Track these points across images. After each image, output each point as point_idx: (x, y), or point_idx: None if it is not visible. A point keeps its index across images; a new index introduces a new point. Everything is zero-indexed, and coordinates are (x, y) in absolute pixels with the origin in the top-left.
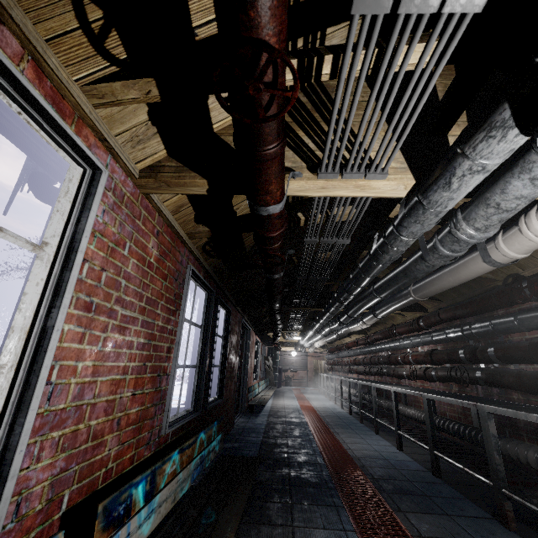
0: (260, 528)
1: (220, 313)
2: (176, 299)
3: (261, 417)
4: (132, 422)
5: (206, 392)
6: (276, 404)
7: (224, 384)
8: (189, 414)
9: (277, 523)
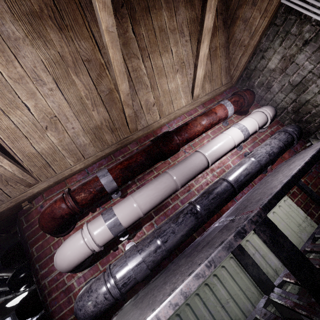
0: None
1: None
2: None
3: None
4: None
5: None
6: None
7: None
8: None
9: None
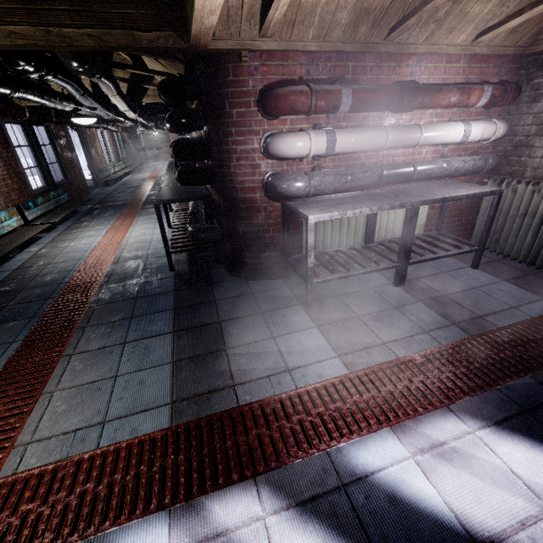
0: (88, 216)
1: (41, 127)
2: (5, 141)
3: (113, 187)
4: (17, 190)
5: (52, 178)
6: (131, 178)
7: (65, 172)
8: (45, 187)
9: (95, 214)
